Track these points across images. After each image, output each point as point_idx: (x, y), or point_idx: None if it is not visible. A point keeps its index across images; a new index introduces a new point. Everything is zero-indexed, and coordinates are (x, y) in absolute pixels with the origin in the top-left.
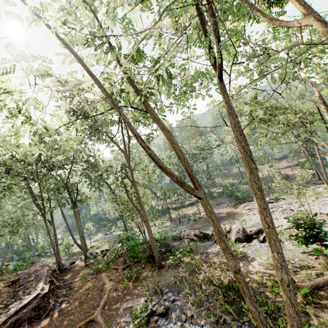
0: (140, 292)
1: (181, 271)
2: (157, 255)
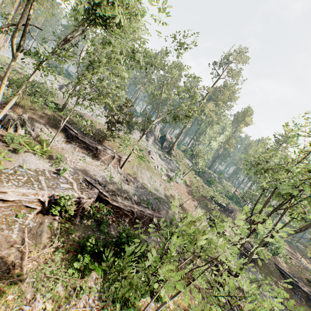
0: None
1: None
2: None
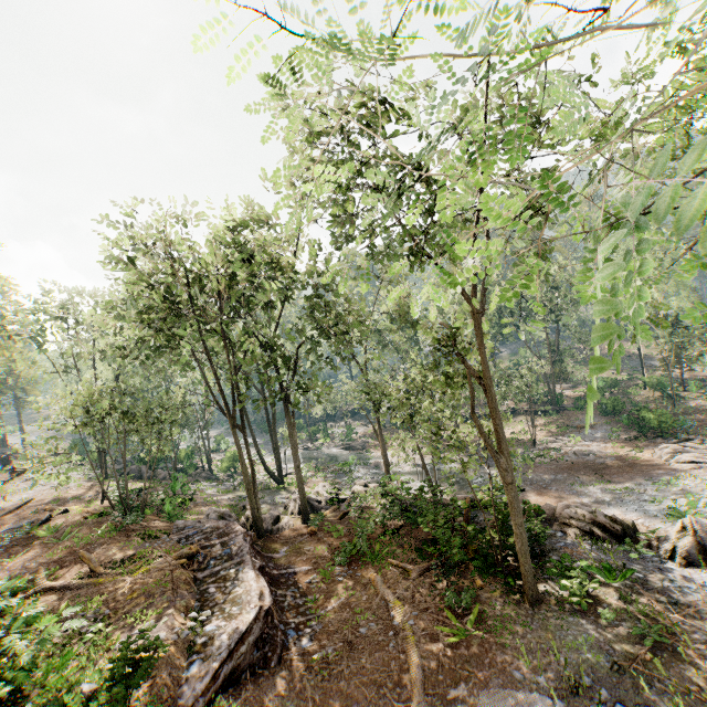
0: (512, 668)
1: (613, 633)
2: (530, 572)
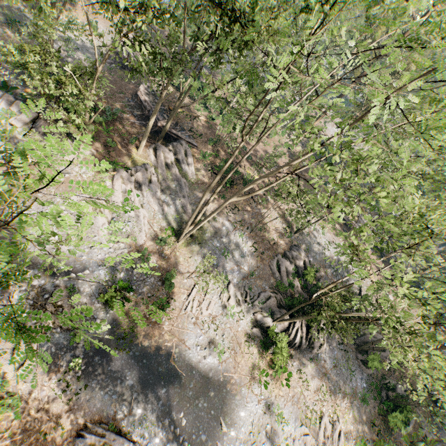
0: None
1: None
2: None
